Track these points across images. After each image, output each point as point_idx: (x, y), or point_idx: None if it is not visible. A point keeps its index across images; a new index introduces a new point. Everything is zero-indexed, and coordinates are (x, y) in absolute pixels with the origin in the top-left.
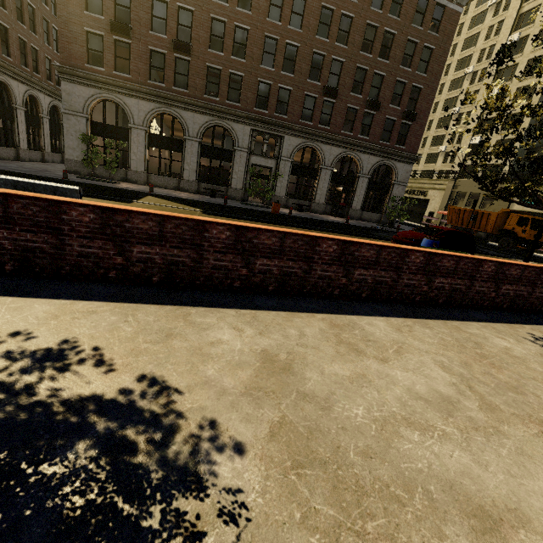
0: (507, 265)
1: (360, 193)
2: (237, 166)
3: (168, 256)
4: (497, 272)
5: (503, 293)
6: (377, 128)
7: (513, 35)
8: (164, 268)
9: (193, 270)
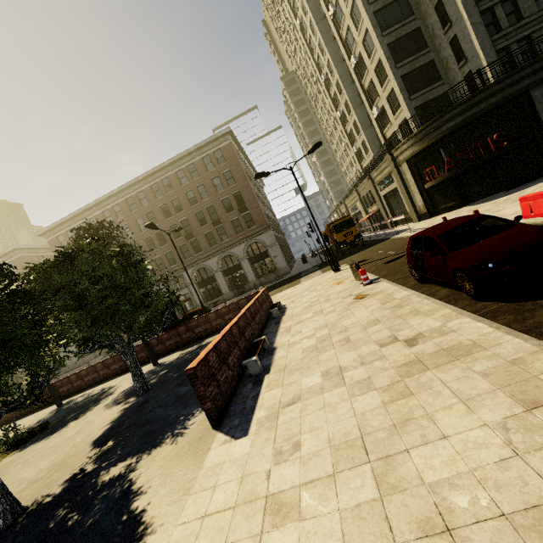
0: (79, 372)
1: (248, 270)
2: None
3: None
4: (78, 376)
5: (87, 380)
6: (230, 230)
7: (321, 77)
8: None
9: (1, 420)
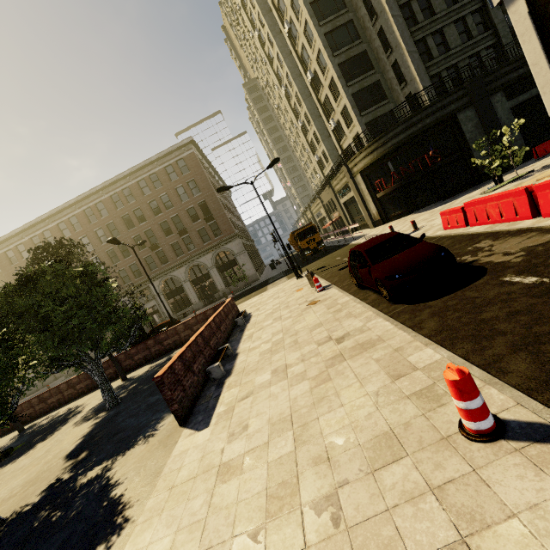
0: (41, 395)
1: (218, 279)
2: None
3: None
4: (40, 399)
5: (51, 402)
6: (197, 239)
7: (282, 87)
8: None
9: None
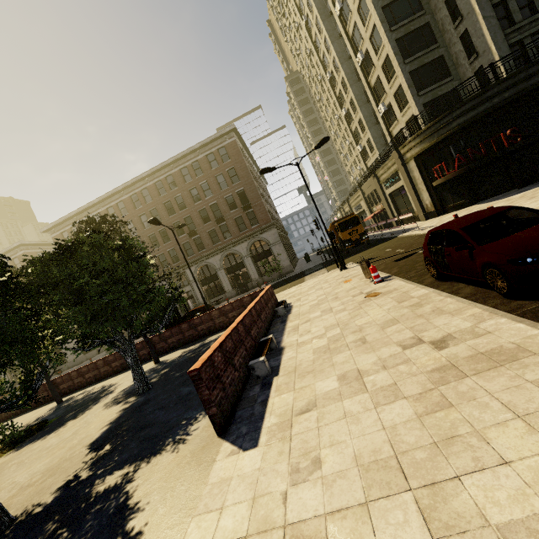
0: (80, 369)
1: (251, 268)
2: None
3: None
4: (79, 373)
5: (88, 377)
6: (233, 228)
7: (327, 75)
8: None
9: (1, 416)
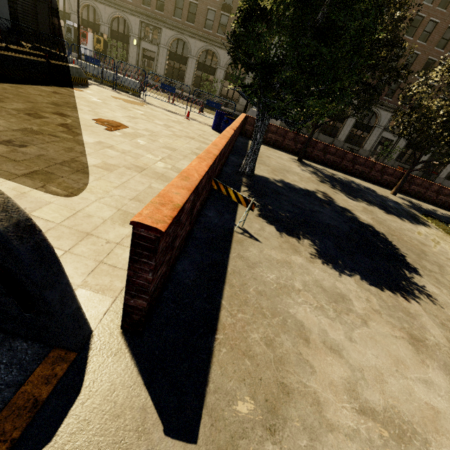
0: None
1: (448, 167)
2: (372, 137)
3: (446, 200)
4: None
5: None
6: None
7: None
8: (443, 202)
9: (449, 204)
